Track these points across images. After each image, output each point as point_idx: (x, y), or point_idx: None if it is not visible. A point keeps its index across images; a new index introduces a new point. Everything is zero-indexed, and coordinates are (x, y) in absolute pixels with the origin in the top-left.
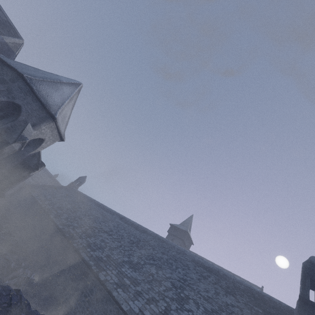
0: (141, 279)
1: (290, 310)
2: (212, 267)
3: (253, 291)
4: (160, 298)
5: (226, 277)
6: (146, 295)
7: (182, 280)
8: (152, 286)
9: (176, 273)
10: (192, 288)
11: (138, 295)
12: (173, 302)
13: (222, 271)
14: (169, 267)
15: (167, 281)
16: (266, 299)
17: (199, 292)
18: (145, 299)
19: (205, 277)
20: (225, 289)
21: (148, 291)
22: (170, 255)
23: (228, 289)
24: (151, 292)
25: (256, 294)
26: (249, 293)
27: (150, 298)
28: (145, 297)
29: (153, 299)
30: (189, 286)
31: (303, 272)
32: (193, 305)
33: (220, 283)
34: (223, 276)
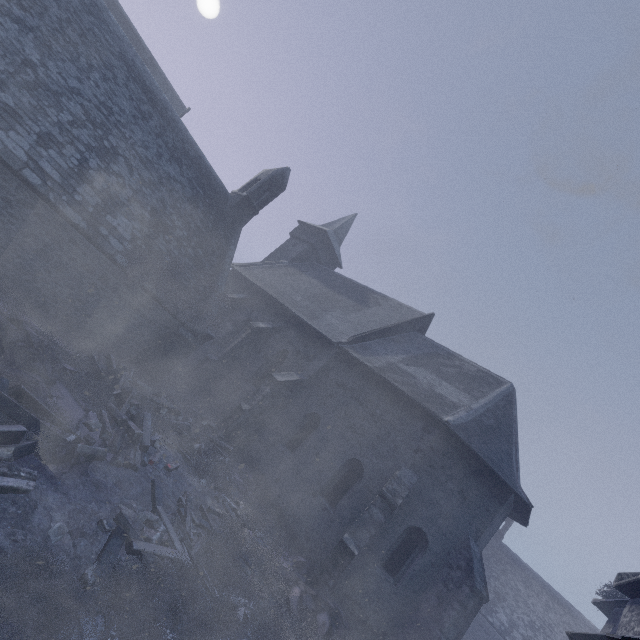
0: (6, 70)
1: (228, 197)
2: (158, 95)
3: (203, 164)
4: (66, 140)
5: (176, 128)
6: (33, 123)
7: (104, 109)
8: (42, 103)
9: (92, 87)
10: (124, 134)
11: (13, 119)
12: (93, 155)
13: (172, 113)
14: (72, 59)
15: (73, 102)
16: (211, 179)
17: (134, 147)
18: (35, 134)
19: (146, 117)
20: (172, 151)
21: (36, 116)
22: (66, 6)
23: (175, 152)
24: (44, 120)
25: (205, 169)
26: (197, 166)
27: (45, 135)
28: (33, 129)
29: (52, 138)
30: (119, 129)
31: (269, 180)
32: (125, 169)
33: (166, 137)
34: (172, 123)
